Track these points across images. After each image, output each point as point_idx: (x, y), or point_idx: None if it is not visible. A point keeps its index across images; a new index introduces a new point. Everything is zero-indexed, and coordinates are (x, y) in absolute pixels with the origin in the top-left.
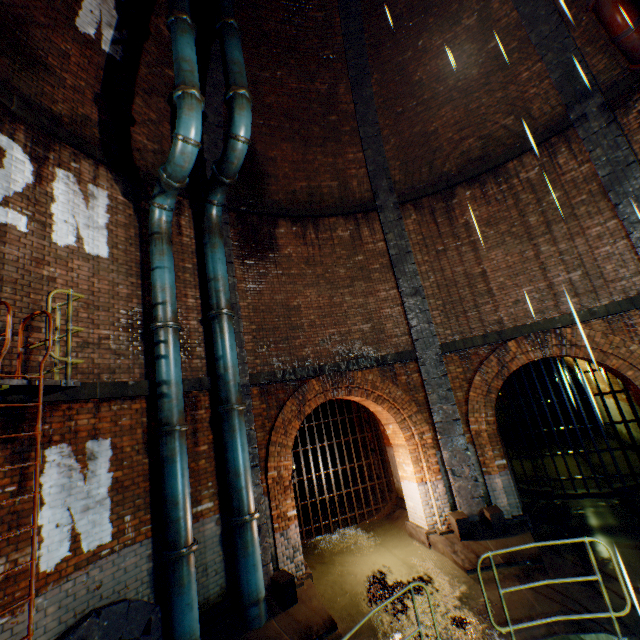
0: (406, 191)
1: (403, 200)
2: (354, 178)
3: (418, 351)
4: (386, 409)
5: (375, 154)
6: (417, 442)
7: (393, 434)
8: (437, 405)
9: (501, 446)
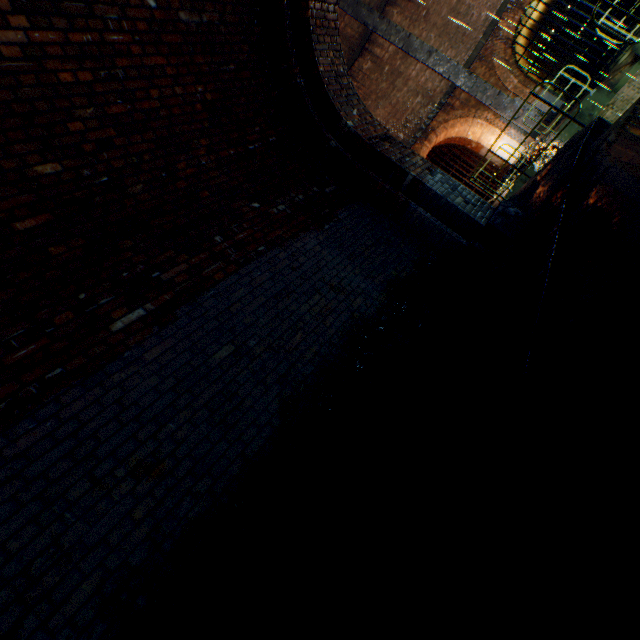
0: (379, 2)
1: (382, 10)
2: (346, 29)
3: (454, 82)
4: (459, 126)
5: (345, 1)
6: (487, 125)
7: (473, 136)
8: (483, 98)
9: (532, 83)
